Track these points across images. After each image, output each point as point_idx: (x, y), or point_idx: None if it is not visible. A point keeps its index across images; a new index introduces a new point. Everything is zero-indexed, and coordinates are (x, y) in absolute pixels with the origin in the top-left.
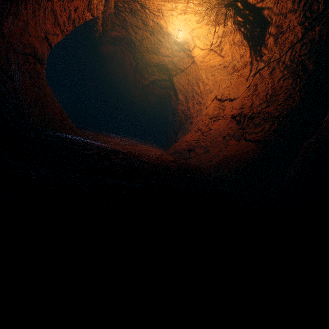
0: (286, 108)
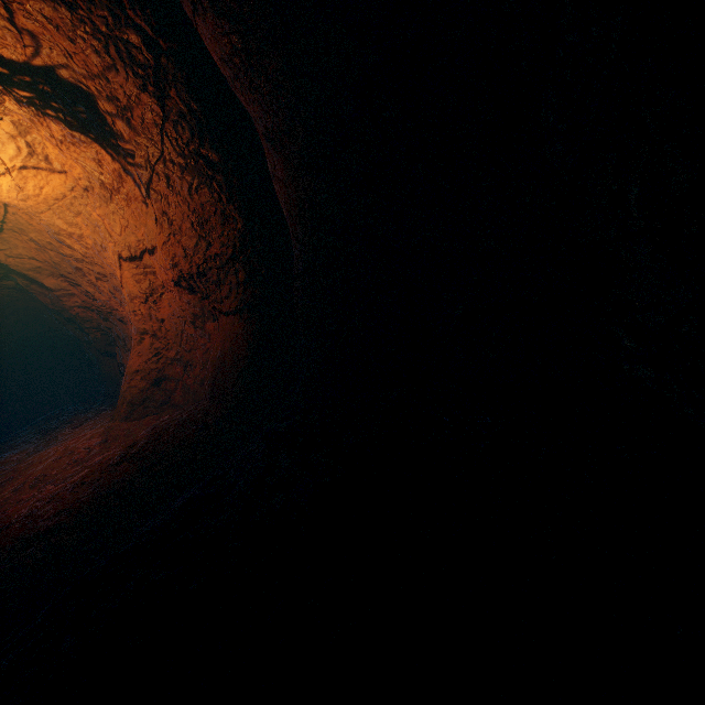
0: (234, 236)
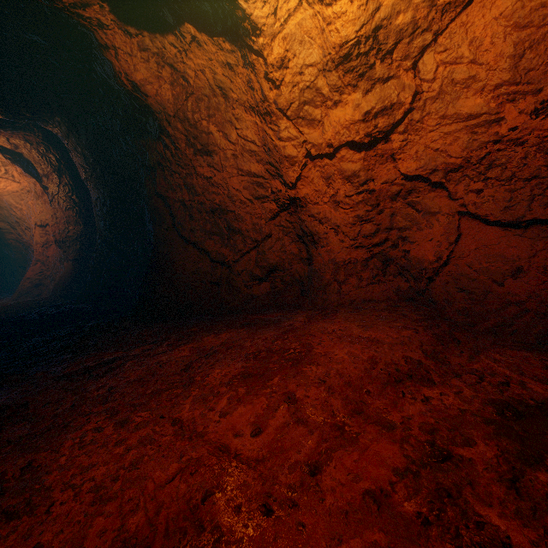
0: (79, 231)
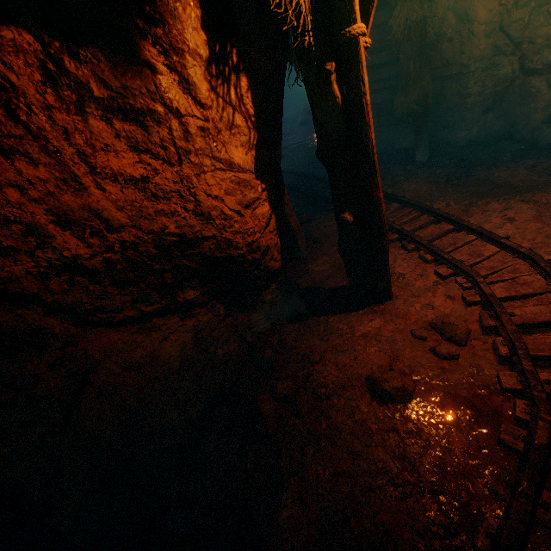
0: None
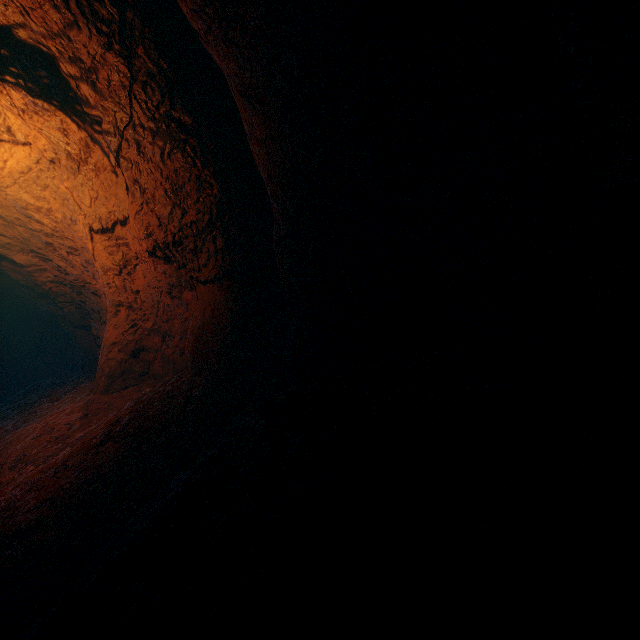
0: (210, 202)
